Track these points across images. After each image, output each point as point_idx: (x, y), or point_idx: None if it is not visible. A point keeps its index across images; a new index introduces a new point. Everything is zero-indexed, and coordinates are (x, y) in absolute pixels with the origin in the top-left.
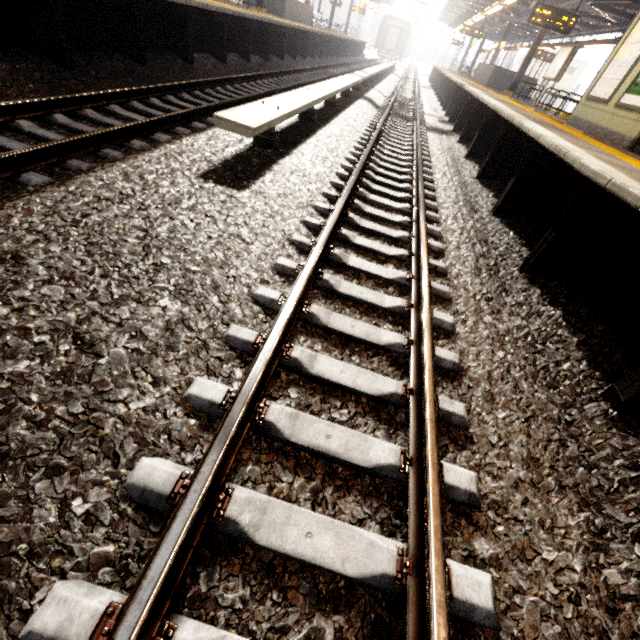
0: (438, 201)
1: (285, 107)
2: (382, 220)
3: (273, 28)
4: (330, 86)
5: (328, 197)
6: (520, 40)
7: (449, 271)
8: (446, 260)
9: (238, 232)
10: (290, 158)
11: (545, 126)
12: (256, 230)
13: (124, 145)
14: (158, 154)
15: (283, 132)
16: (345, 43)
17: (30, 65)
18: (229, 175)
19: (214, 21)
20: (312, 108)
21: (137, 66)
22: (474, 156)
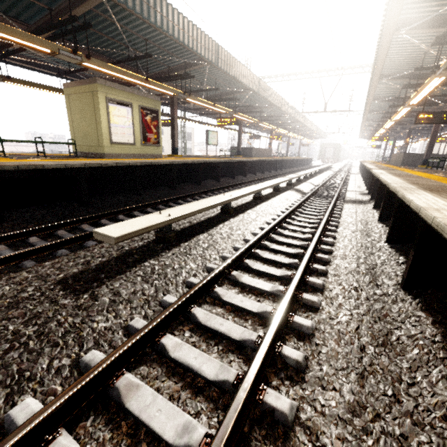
0: (330, 274)
1: (181, 212)
2: (241, 309)
3: (236, 163)
4: (251, 188)
5: (190, 285)
6: (425, 135)
7: (301, 414)
8: (302, 387)
9: (1, 360)
10: (174, 249)
11: (441, 192)
12: (36, 351)
13: (53, 254)
14: (53, 262)
15: (193, 226)
16: (294, 161)
17: (60, 208)
18: (90, 276)
19: (194, 167)
20: (228, 205)
21: (134, 197)
22: (386, 220)
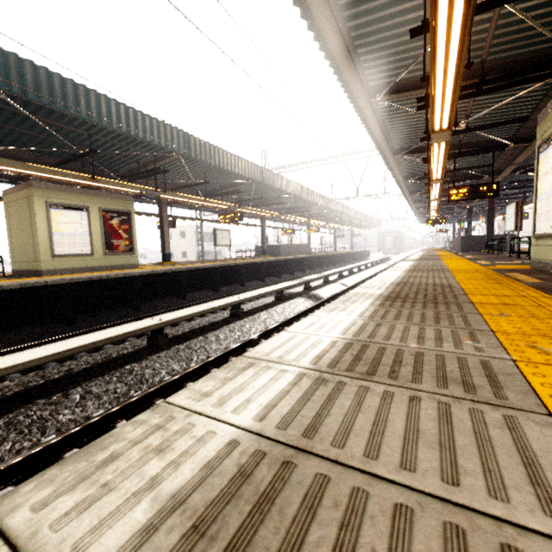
0: None
1: (11, 362)
2: None
3: (245, 266)
4: (217, 303)
5: None
6: (496, 213)
7: None
8: None
9: None
10: None
11: (399, 301)
12: None
13: None
14: None
15: (66, 377)
16: (340, 256)
17: None
18: None
19: (174, 277)
20: (157, 333)
21: (61, 327)
22: None
